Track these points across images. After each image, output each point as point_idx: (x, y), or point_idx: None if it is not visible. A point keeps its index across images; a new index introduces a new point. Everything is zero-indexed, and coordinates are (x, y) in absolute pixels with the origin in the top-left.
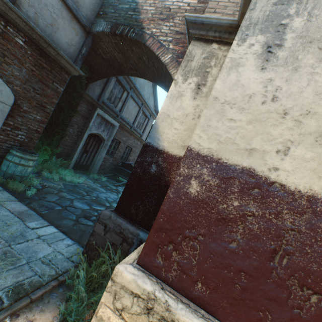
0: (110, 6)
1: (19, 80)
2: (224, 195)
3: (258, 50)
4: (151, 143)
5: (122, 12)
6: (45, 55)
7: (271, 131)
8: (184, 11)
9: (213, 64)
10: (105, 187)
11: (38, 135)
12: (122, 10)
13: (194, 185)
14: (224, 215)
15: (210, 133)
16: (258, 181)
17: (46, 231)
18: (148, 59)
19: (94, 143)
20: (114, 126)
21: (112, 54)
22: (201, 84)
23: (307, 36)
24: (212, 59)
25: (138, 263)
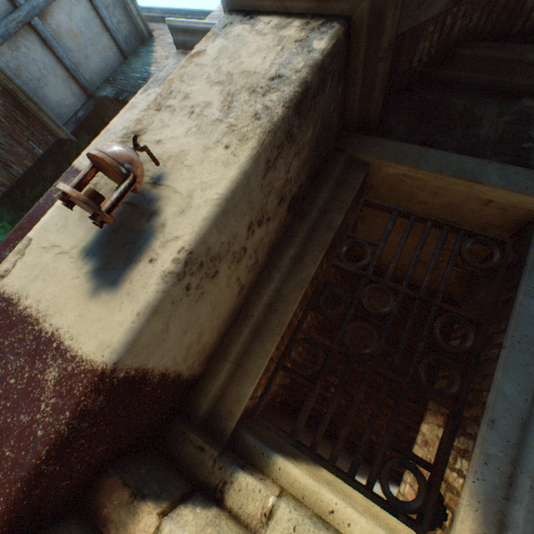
0: (122, 74)
1: None
2: None
3: None
4: None
5: (132, 81)
6: (23, 109)
7: None
8: None
9: None
10: None
11: None
12: (133, 78)
13: None
14: None
15: None
16: None
17: None
18: None
19: None
20: None
21: None
22: None
23: None
24: None
25: None
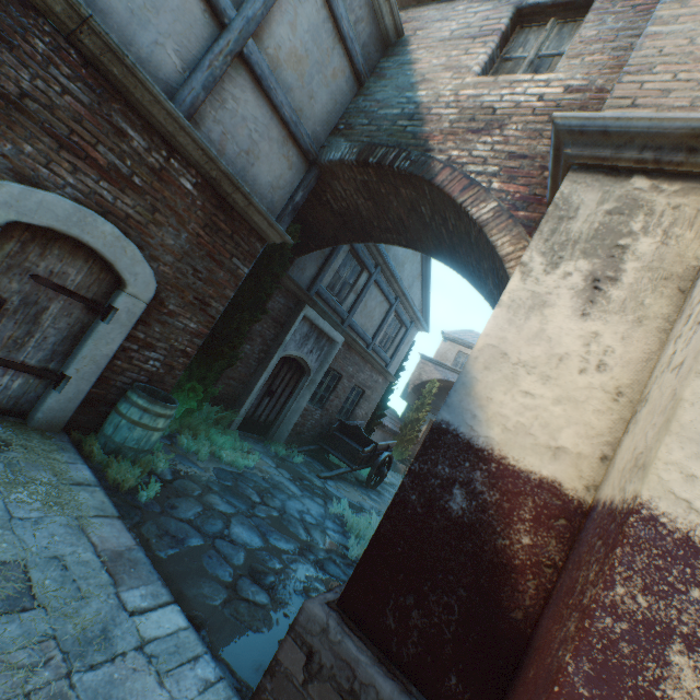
0: (360, 114)
1: (172, 254)
2: None
3: None
4: (451, 425)
5: (384, 123)
6: (226, 207)
7: None
8: (529, 112)
9: (639, 226)
10: (301, 482)
11: (185, 360)
12: (385, 118)
13: (688, 675)
14: None
15: None
16: None
17: (160, 625)
18: (433, 210)
19: (288, 375)
20: (333, 342)
21: (353, 202)
22: (603, 277)
23: None
24: (633, 213)
25: None
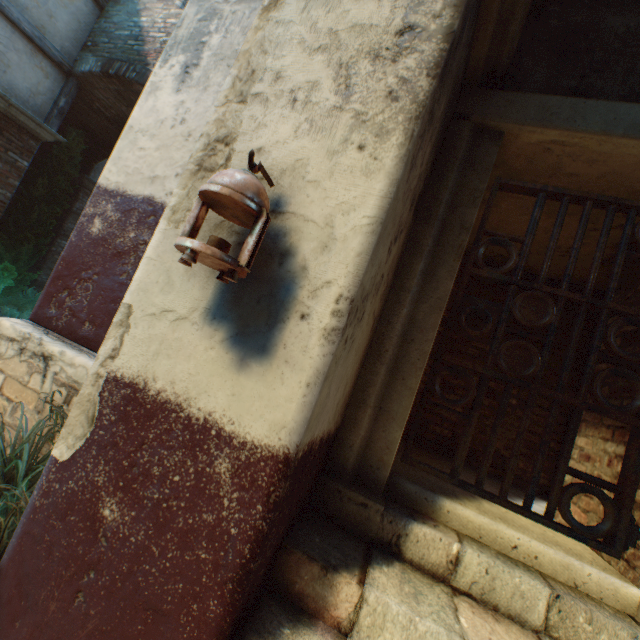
0: (103, 34)
1: None
2: (124, 229)
3: (178, 72)
4: None
5: (119, 42)
6: None
7: (175, 156)
8: None
9: None
10: None
11: None
12: (120, 39)
13: (98, 224)
14: (121, 249)
15: (121, 166)
16: (156, 208)
17: None
18: None
19: None
20: None
21: (119, 109)
22: None
23: (221, 55)
24: None
25: (32, 319)
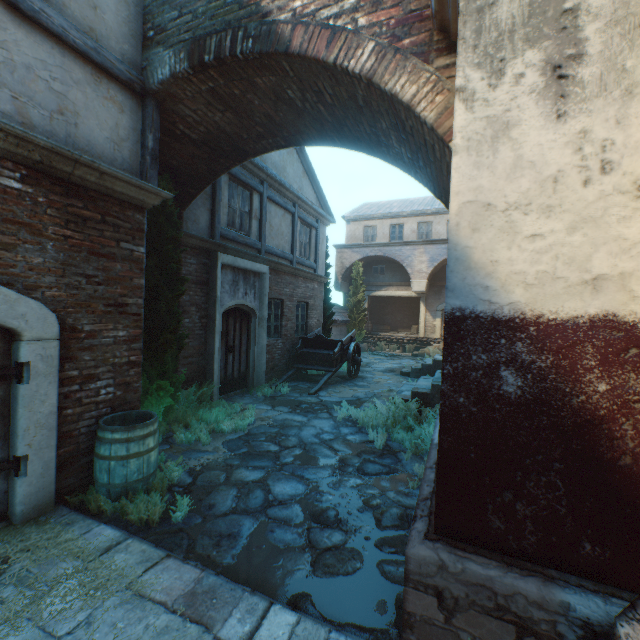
0: (164, 7)
1: (50, 273)
2: None
3: None
4: (465, 309)
5: (197, 6)
6: (77, 190)
7: None
8: None
9: None
10: (300, 409)
11: (136, 369)
12: None
13: None
14: None
15: None
16: None
17: (274, 637)
18: (302, 89)
19: (237, 325)
20: (261, 275)
21: (210, 121)
22: (563, 59)
23: None
24: None
25: None
